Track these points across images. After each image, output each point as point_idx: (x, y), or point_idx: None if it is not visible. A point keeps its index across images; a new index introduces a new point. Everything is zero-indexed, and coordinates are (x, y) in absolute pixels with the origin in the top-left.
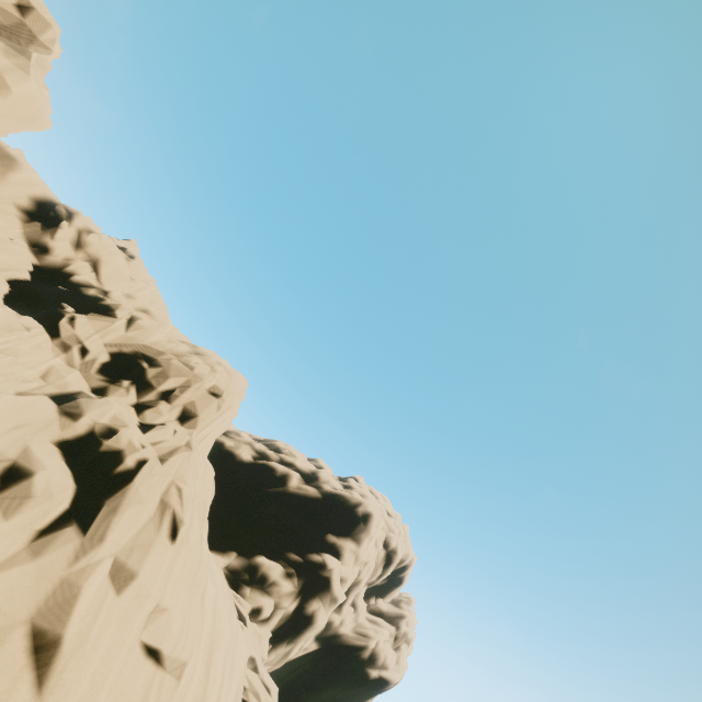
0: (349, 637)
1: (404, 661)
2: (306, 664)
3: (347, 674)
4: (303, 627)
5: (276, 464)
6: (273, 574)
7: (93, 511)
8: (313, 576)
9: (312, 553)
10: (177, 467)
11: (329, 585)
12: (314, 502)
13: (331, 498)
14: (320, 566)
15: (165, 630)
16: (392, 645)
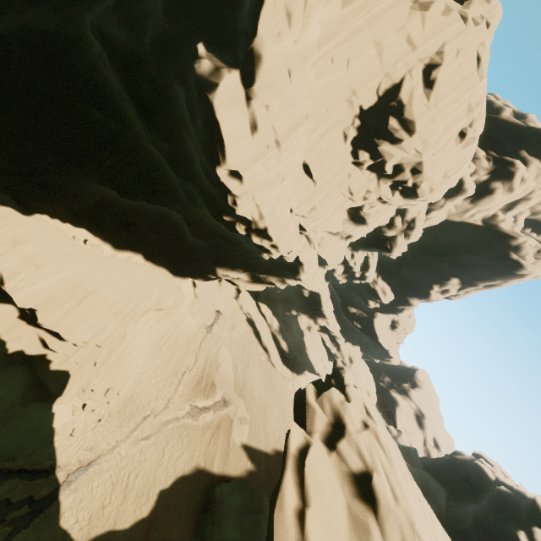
0: (505, 230)
1: (538, 267)
2: (469, 233)
3: (494, 249)
4: (484, 195)
5: (495, 100)
6: (479, 153)
7: (460, 4)
8: (502, 168)
9: (505, 157)
10: (483, 11)
11: (512, 177)
12: (518, 128)
13: (534, 130)
14: (510, 164)
15: (483, 53)
16: (533, 253)
